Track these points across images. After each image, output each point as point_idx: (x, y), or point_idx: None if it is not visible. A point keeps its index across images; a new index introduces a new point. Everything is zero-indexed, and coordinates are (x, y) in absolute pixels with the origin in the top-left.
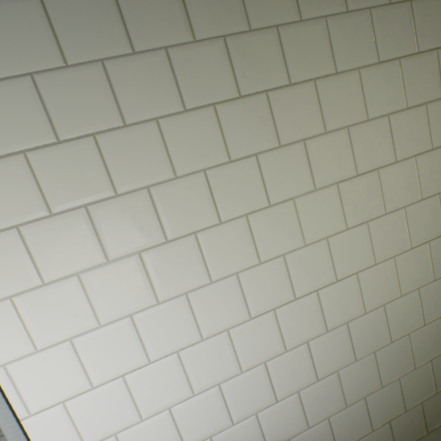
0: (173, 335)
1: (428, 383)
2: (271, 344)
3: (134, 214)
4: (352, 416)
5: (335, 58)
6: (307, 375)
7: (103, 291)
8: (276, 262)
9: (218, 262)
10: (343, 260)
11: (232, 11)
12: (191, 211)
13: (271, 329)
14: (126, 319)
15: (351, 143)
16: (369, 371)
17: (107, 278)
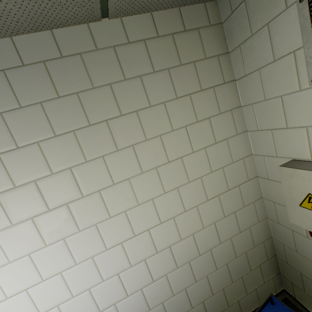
0: (57, 263)
1: (227, 277)
2: (121, 263)
3: (27, 196)
4: (178, 300)
5: (149, 98)
6: (146, 279)
7: (10, 242)
8: (121, 216)
9: (83, 219)
10: (164, 210)
11: (81, 78)
12: (64, 191)
13: (121, 254)
14: (26, 256)
15: (163, 144)
16: (187, 273)
17: (13, 234)
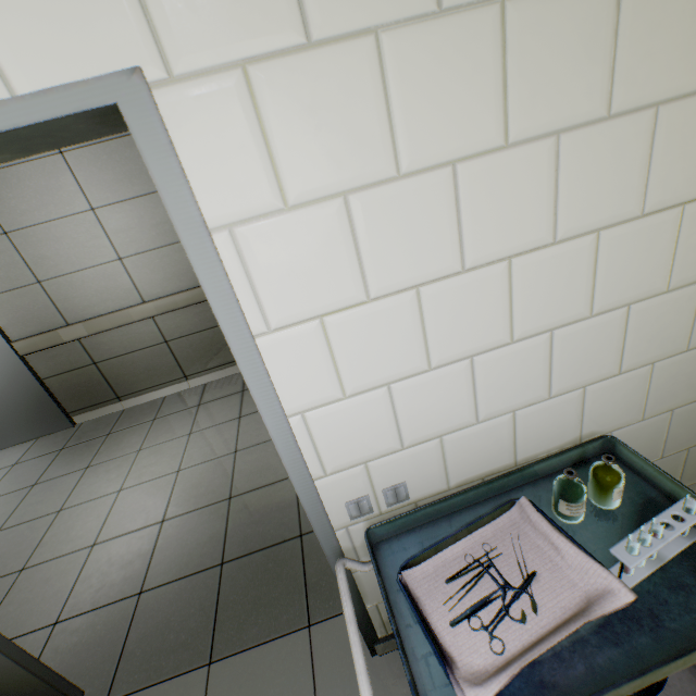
0: (512, 223)
1: None
2: (650, 273)
3: None
4: None
5: None
6: (676, 339)
7: (416, 93)
8: None
9: (636, 67)
10: None
11: None
12: None
13: (662, 245)
14: (444, 171)
15: None
16: None
17: (429, 59)
